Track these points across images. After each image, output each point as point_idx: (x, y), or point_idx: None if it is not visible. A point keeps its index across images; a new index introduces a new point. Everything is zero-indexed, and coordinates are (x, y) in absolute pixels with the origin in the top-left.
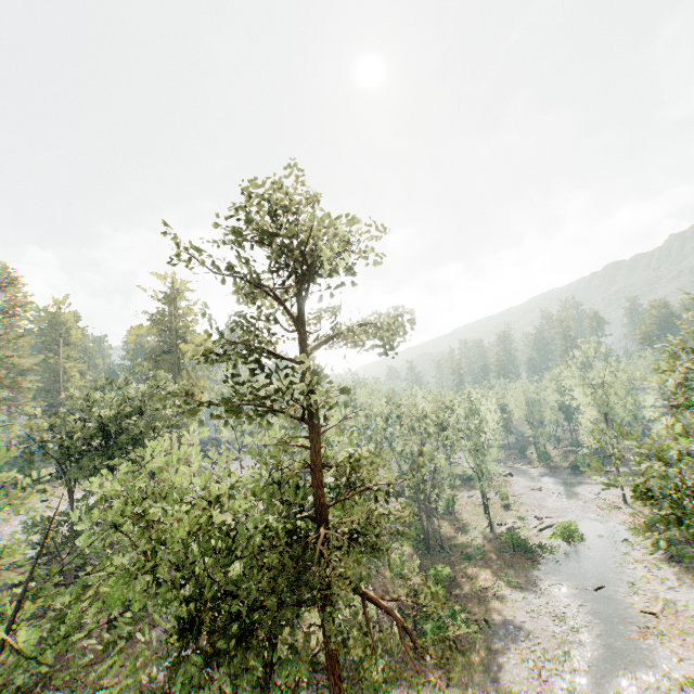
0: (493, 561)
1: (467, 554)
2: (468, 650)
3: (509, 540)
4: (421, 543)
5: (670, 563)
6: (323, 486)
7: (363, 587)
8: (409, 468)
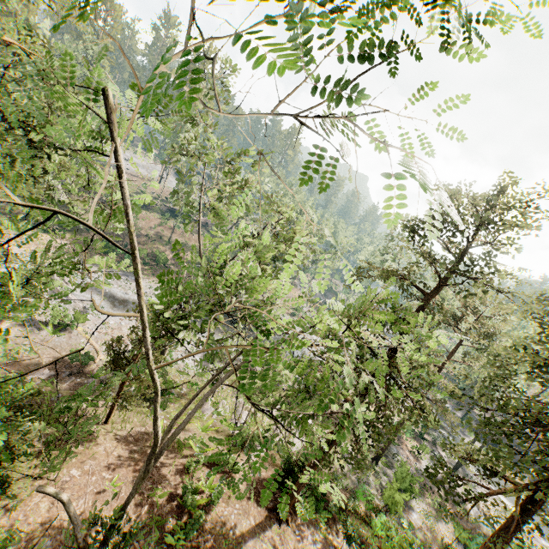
0: None
1: None
2: None
3: None
4: None
5: None
6: None
7: None
8: None
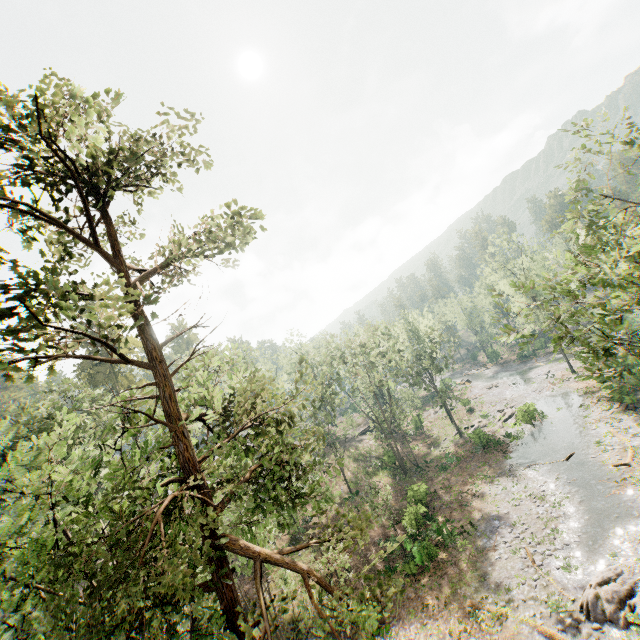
0: (468, 463)
1: (442, 465)
2: (460, 559)
3: (476, 439)
4: (398, 469)
5: (628, 412)
6: (184, 438)
7: (256, 550)
8: (373, 404)
